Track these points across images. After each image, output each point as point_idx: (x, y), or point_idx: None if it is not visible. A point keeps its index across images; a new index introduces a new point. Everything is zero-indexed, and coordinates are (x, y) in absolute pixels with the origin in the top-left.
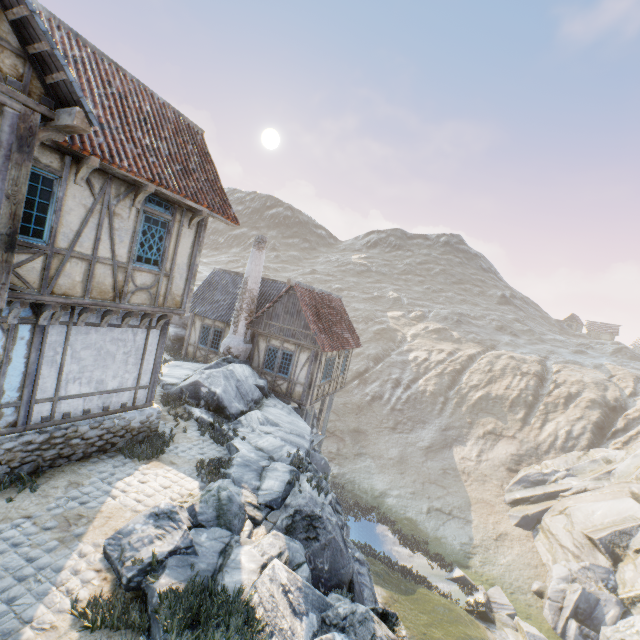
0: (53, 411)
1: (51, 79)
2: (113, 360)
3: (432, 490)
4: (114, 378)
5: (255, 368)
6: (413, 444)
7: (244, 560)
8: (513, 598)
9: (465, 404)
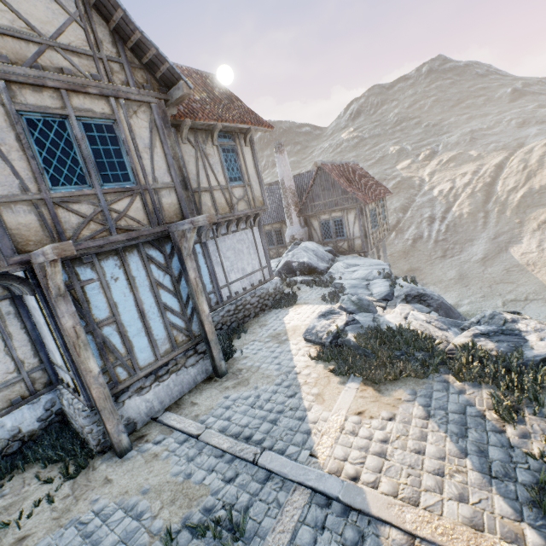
0: (230, 292)
1: (159, 73)
2: (243, 254)
3: (501, 288)
4: (248, 265)
5: (317, 243)
6: (467, 261)
7: (390, 319)
8: None
9: (508, 209)
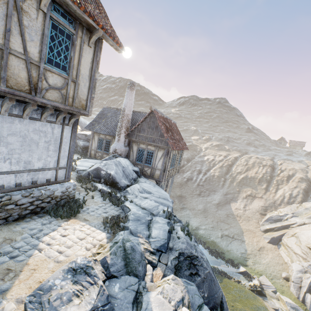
0: None
1: None
2: (36, 146)
3: (222, 225)
4: (39, 160)
5: (131, 161)
6: (210, 202)
7: (155, 309)
8: (273, 282)
9: (235, 181)
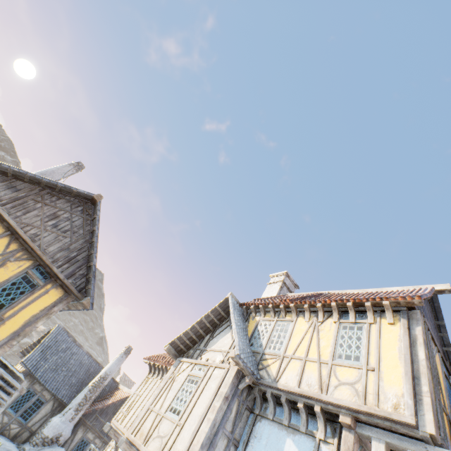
0: None
1: None
2: None
3: None
4: None
5: None
6: None
7: None
8: None
9: None
